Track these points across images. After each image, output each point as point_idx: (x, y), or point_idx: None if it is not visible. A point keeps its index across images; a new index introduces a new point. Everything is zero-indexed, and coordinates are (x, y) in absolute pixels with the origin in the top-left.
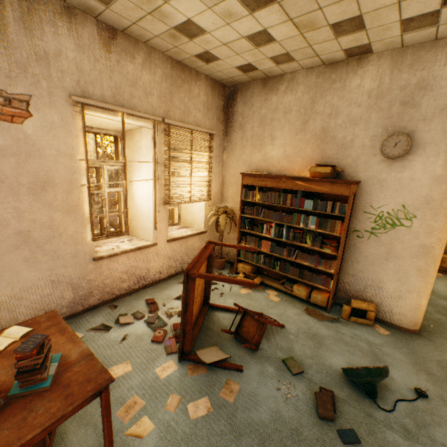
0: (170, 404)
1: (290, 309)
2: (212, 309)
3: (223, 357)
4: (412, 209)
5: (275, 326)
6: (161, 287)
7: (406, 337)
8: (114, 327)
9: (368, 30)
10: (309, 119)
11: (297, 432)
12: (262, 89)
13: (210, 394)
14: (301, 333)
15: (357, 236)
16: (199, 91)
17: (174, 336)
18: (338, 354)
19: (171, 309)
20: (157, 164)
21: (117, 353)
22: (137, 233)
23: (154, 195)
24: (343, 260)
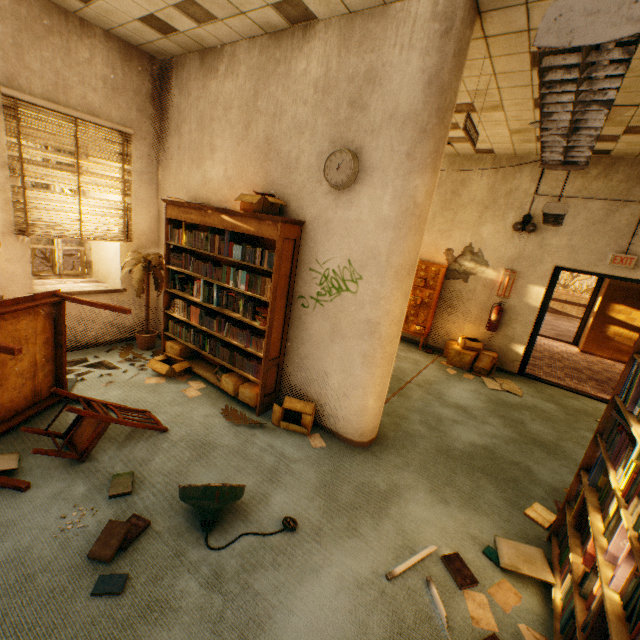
0: None
1: (203, 408)
2: (72, 402)
3: (2, 468)
4: (358, 266)
5: (153, 430)
6: None
7: (345, 452)
8: None
9: None
10: (252, 120)
11: (29, 580)
12: (201, 69)
13: None
14: (186, 441)
15: (302, 305)
16: (91, 55)
17: None
18: (216, 471)
19: None
20: None
21: None
22: None
23: None
24: (289, 341)
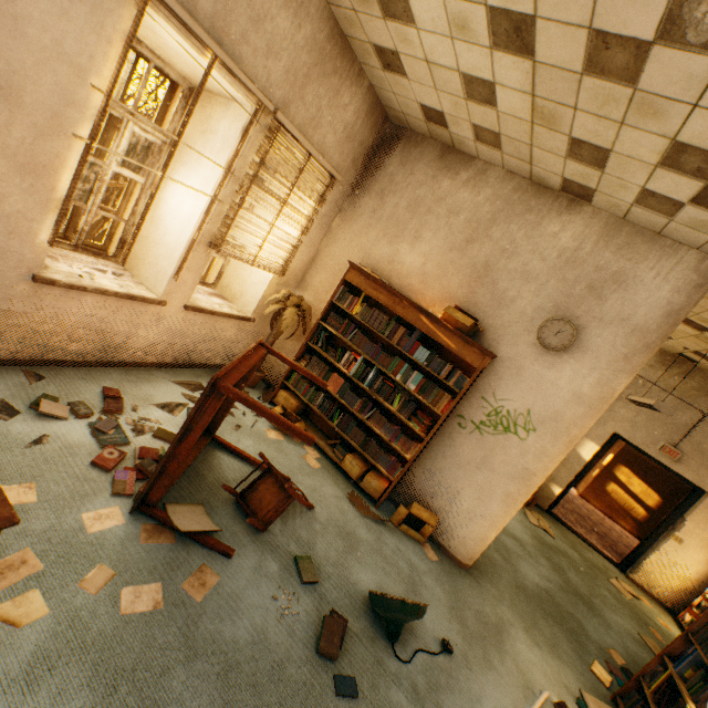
0: (90, 581)
1: (329, 485)
2: (215, 444)
3: (210, 528)
4: (536, 419)
5: (301, 504)
6: (140, 376)
7: (455, 571)
8: (24, 413)
9: (605, 174)
10: (477, 240)
11: (281, 667)
12: (438, 160)
13: (168, 580)
14: (332, 526)
15: (459, 423)
16: (350, 101)
17: (137, 469)
18: (370, 570)
19: (146, 420)
20: (230, 176)
21: (15, 464)
22: (137, 269)
23: (199, 223)
24: (427, 447)
